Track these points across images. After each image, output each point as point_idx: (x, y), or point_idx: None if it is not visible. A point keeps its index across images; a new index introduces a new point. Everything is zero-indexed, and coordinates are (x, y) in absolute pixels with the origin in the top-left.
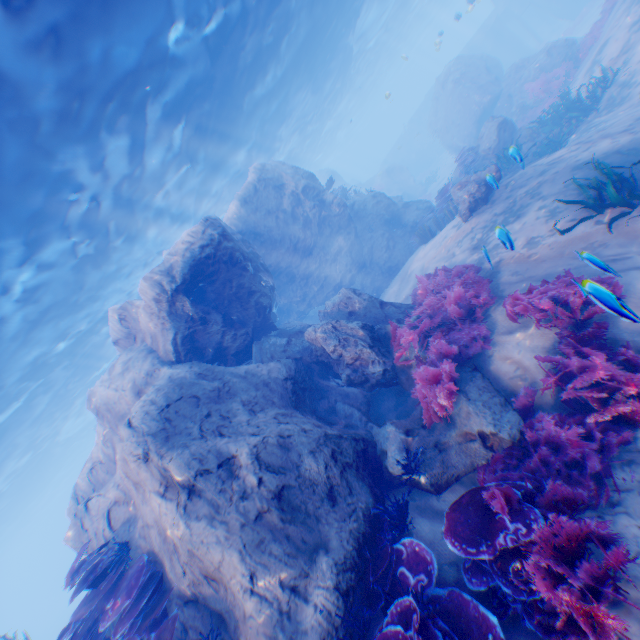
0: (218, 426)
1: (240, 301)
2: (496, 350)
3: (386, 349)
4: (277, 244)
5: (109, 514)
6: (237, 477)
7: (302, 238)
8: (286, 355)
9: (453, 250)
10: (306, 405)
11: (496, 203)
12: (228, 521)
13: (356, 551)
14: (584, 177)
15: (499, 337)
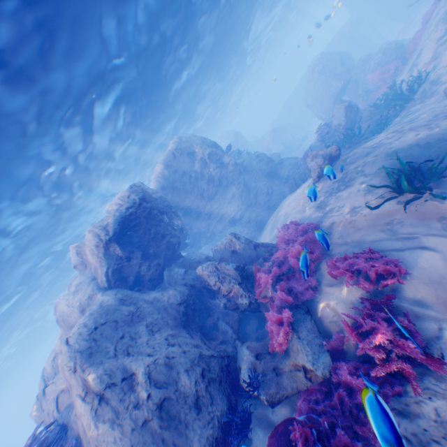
0: (127, 345)
1: (156, 242)
2: (322, 297)
3: (251, 284)
4: (188, 193)
5: (58, 399)
6: (134, 389)
7: (206, 188)
8: (185, 282)
9: (305, 206)
10: (195, 323)
11: (336, 173)
12: (124, 425)
13: None
14: (393, 163)
15: (324, 287)
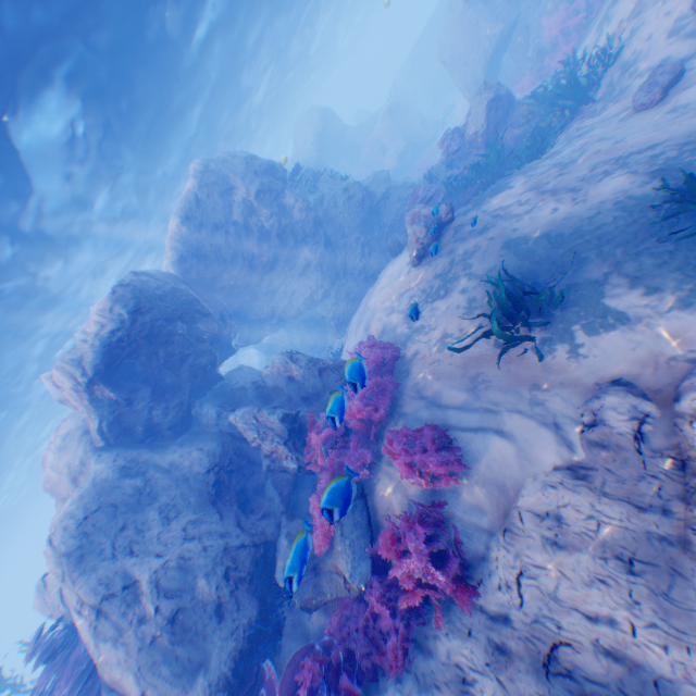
0: (131, 541)
1: (172, 370)
2: (379, 478)
3: (304, 441)
4: (229, 266)
5: (63, 591)
6: (141, 600)
7: (259, 255)
8: (221, 429)
9: (396, 306)
10: (233, 490)
11: (441, 256)
12: (129, 644)
13: (231, 669)
14: (508, 265)
15: (383, 465)
